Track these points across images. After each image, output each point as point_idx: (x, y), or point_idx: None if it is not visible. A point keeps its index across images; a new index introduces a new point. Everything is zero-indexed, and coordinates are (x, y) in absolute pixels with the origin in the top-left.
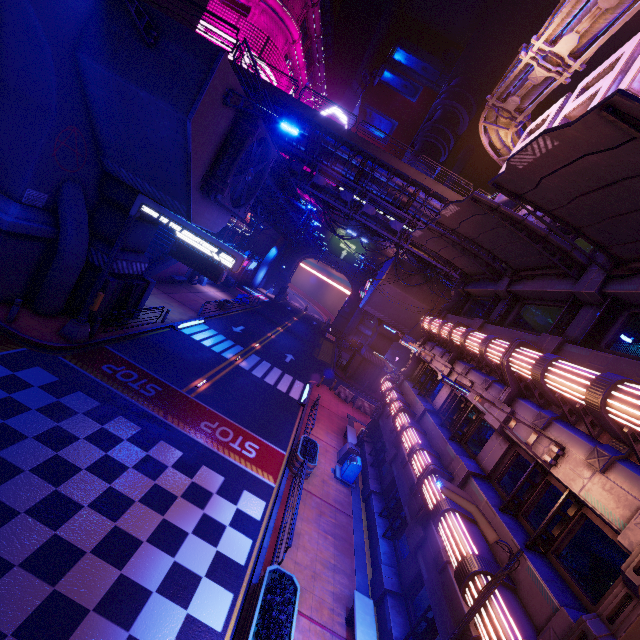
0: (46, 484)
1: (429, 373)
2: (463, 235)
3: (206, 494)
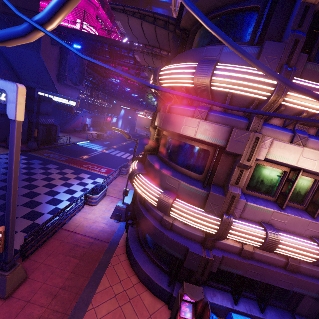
0: (26, 176)
1: None
2: (153, 67)
3: (82, 178)
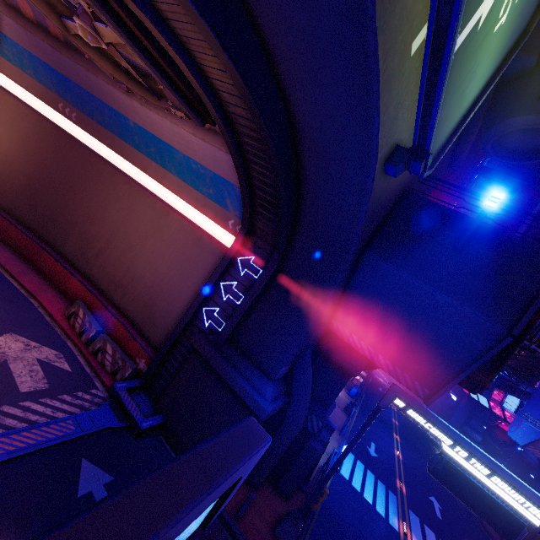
0: None
1: None
2: None
3: None
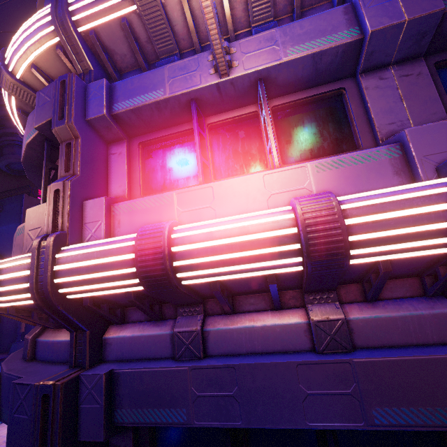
0: None
1: None
2: None
3: None
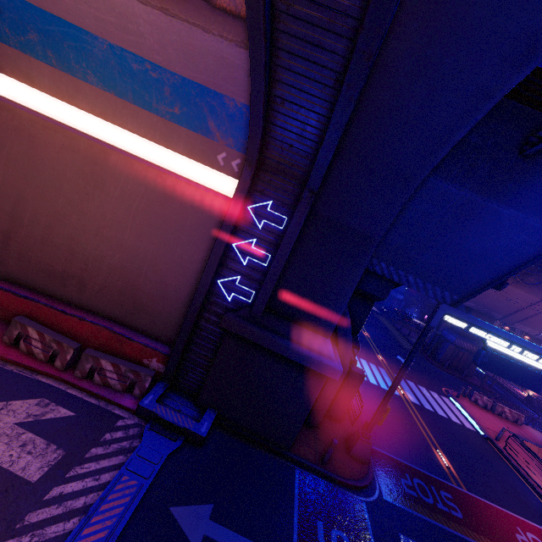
0: None
1: None
2: None
3: None
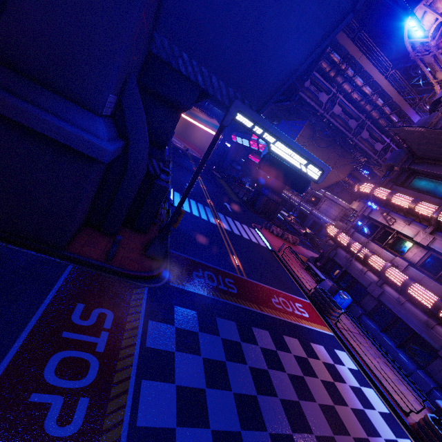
0: (308, 436)
1: (382, 230)
2: None
3: (334, 368)
